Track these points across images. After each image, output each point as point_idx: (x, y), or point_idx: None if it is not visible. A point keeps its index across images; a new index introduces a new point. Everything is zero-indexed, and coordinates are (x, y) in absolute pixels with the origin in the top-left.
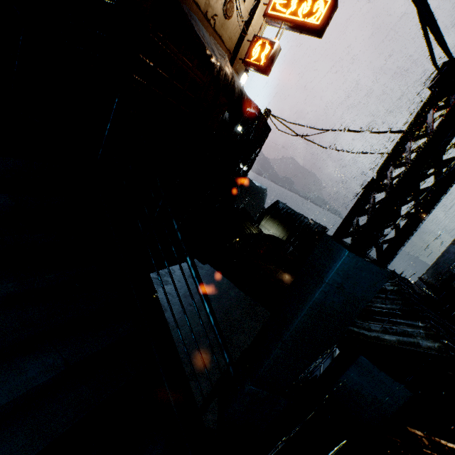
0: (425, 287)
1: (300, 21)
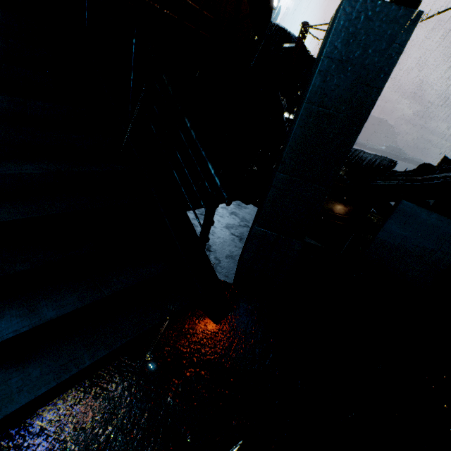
0: None
1: None
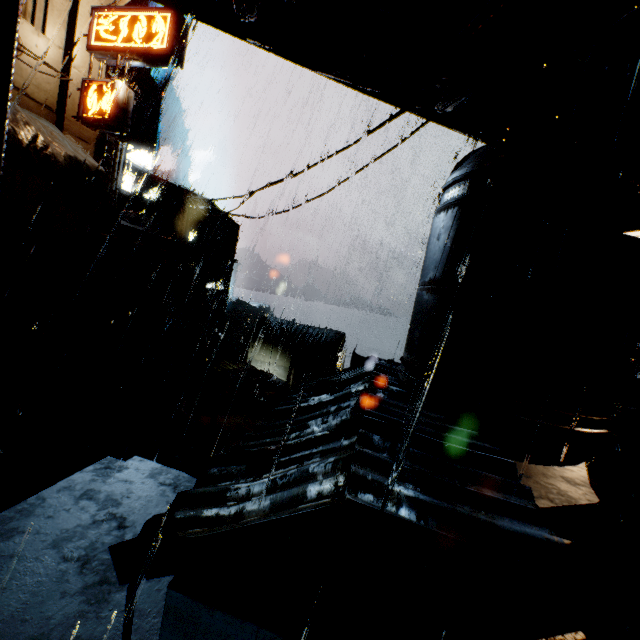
0: (404, 368)
1: (139, 48)
